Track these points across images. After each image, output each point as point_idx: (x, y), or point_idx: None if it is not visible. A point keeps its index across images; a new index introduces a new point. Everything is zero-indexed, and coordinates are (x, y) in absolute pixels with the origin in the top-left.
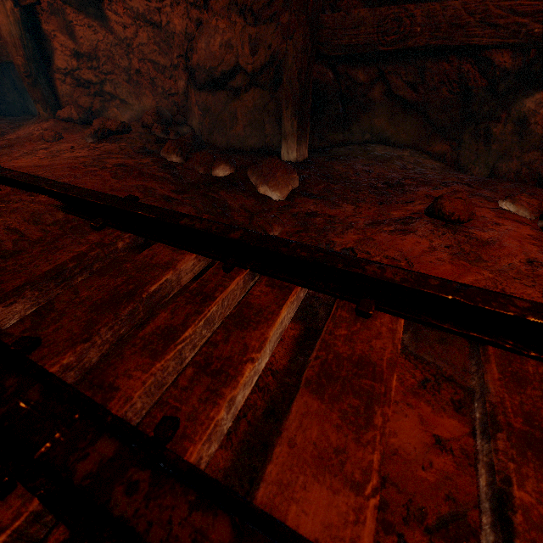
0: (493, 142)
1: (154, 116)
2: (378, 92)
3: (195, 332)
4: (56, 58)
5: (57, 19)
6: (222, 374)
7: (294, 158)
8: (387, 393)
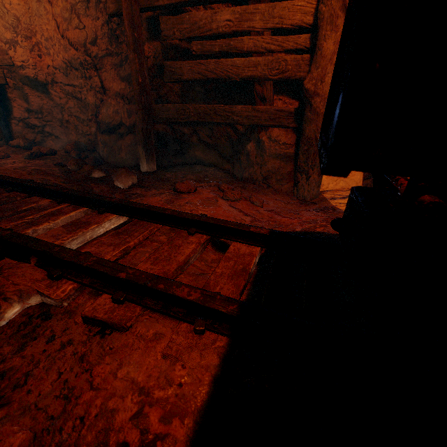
0: (242, 164)
1: (73, 146)
2: (195, 139)
3: (34, 218)
4: (14, 112)
5: (18, 91)
6: (35, 224)
7: (146, 170)
8: (87, 227)
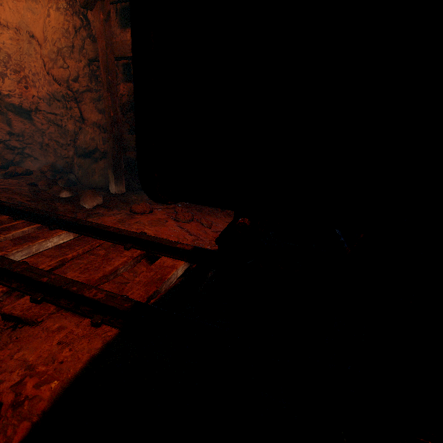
0: None
1: (49, 168)
2: None
3: None
4: None
5: (2, 116)
6: None
7: (115, 192)
8: (35, 241)
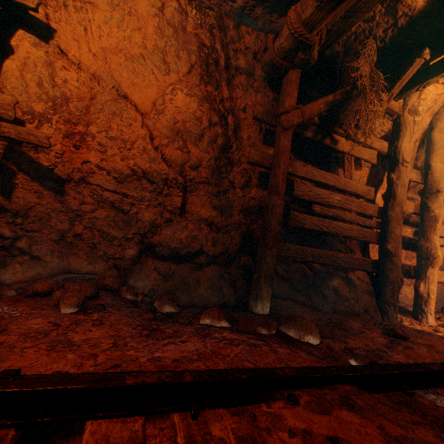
0: (327, 297)
1: (118, 279)
2: None
3: None
4: None
5: None
6: None
7: (267, 311)
8: None
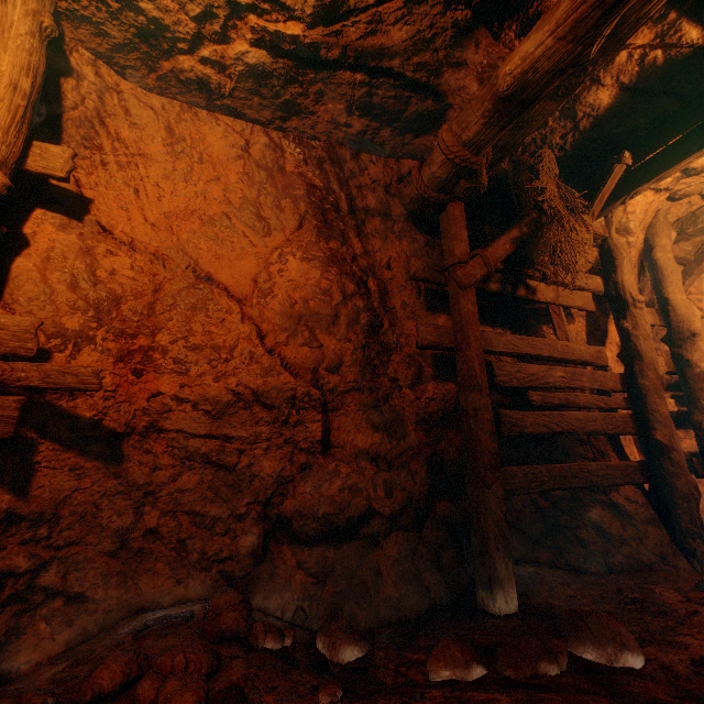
0: (588, 544)
1: (242, 608)
2: None
3: None
4: None
5: (4, 458)
6: None
7: (516, 606)
8: None
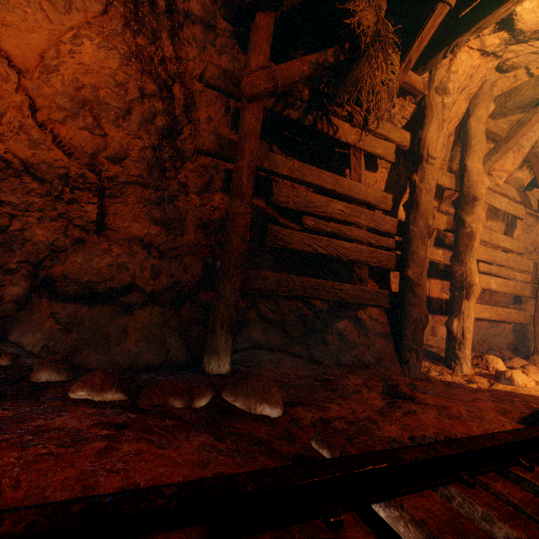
0: (330, 344)
1: None
2: (253, 314)
3: None
4: None
5: None
6: None
7: (227, 370)
8: None
